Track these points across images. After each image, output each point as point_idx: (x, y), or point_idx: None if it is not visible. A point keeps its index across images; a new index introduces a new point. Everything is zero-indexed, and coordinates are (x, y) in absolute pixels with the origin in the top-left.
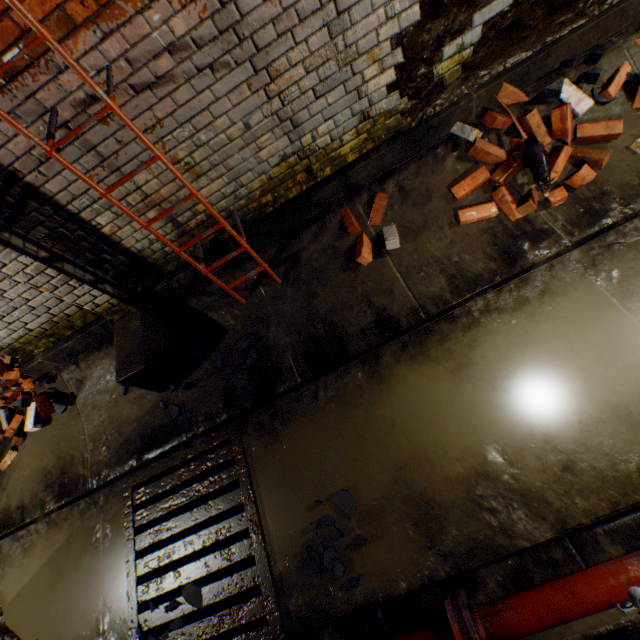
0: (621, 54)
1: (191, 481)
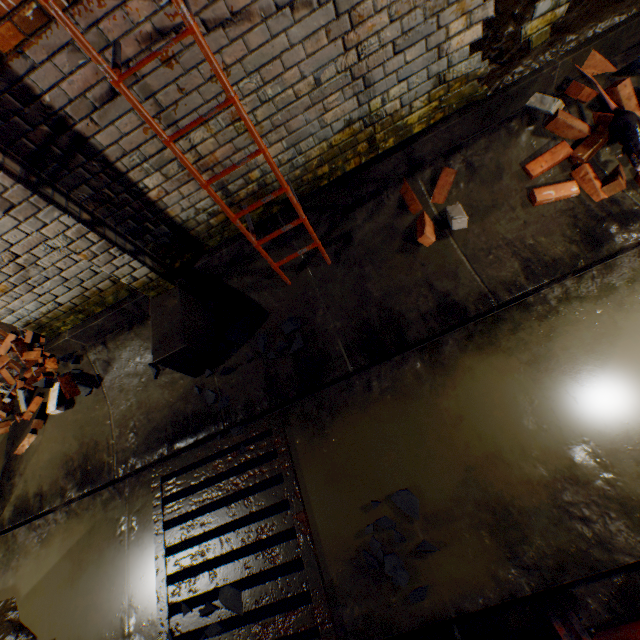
0: None
1: (227, 474)
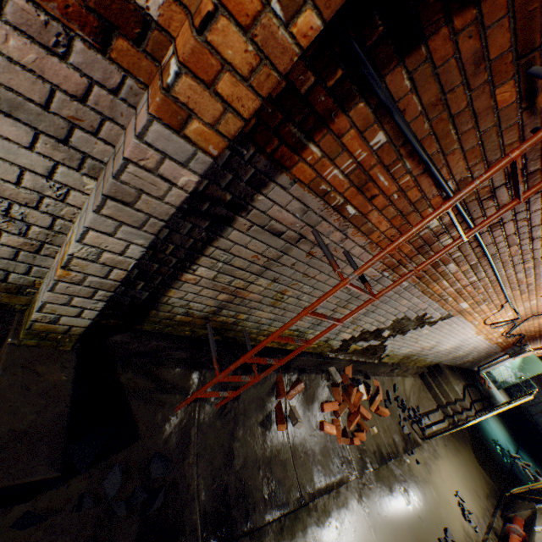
0: (370, 381)
1: None
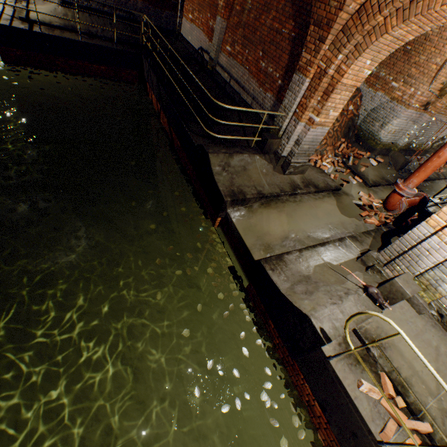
0: None
1: None
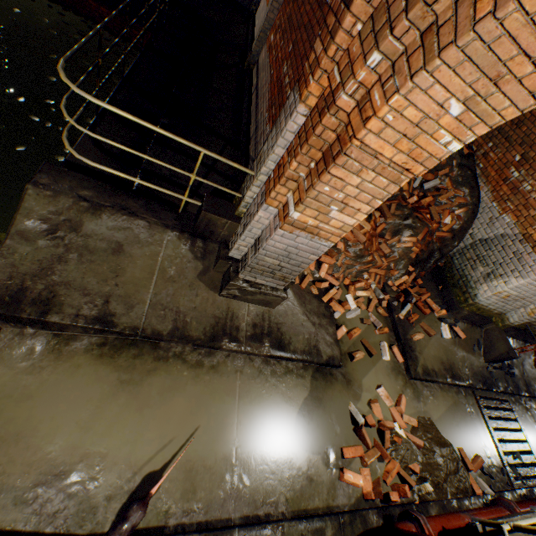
0: None
1: (497, 408)
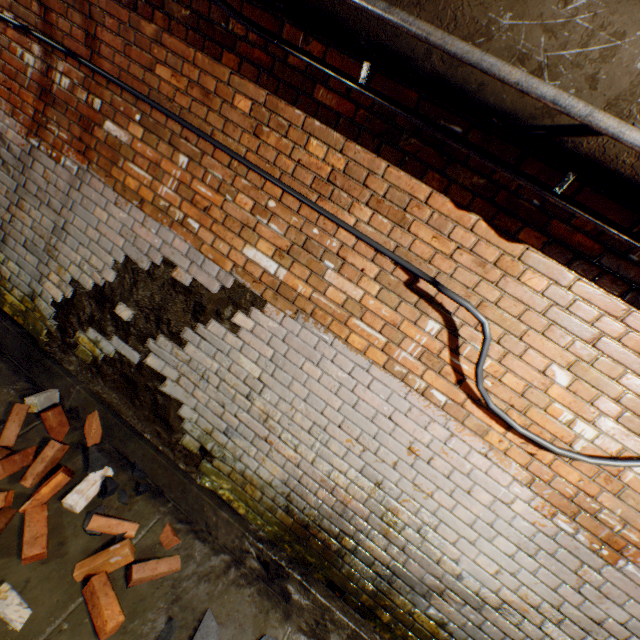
0: (153, 517)
1: None
